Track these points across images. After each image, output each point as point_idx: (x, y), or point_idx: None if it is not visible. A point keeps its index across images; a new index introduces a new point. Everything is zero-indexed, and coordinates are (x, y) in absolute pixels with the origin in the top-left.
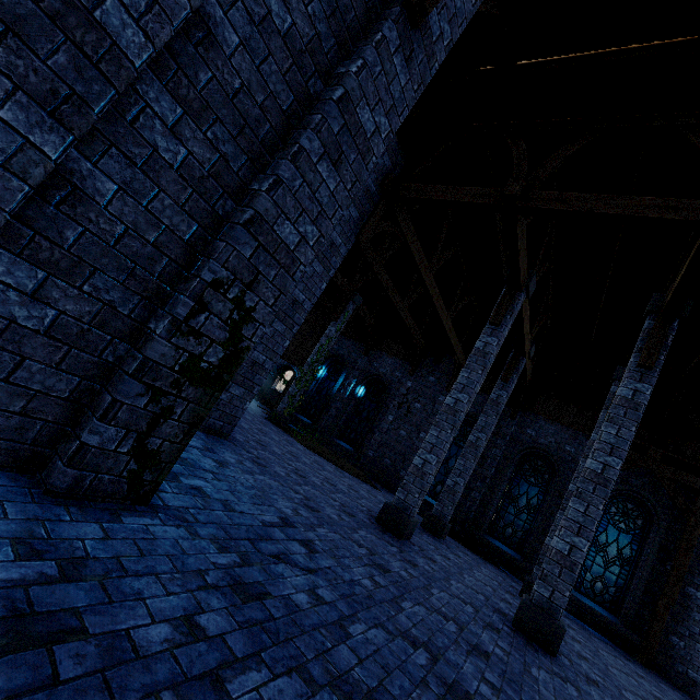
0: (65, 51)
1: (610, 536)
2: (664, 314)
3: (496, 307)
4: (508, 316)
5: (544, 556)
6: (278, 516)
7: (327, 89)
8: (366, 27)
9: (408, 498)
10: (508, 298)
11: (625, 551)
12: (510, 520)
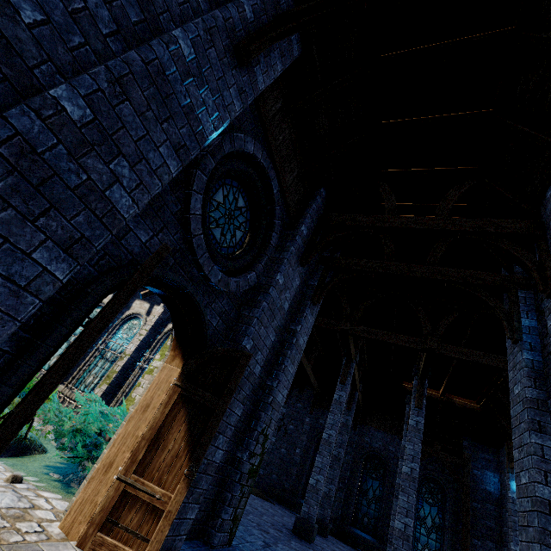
0: (247, 385)
1: (426, 510)
2: (420, 379)
3: (342, 373)
4: (348, 378)
5: (391, 535)
6: (260, 541)
7: (289, 336)
8: (298, 306)
9: (310, 510)
10: (347, 367)
11: (436, 520)
12: (365, 510)
